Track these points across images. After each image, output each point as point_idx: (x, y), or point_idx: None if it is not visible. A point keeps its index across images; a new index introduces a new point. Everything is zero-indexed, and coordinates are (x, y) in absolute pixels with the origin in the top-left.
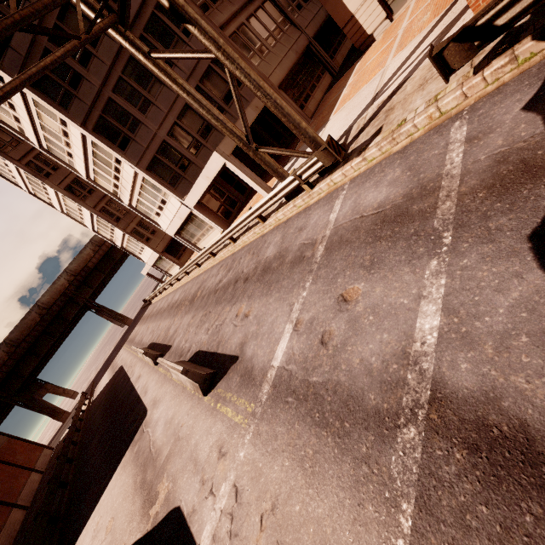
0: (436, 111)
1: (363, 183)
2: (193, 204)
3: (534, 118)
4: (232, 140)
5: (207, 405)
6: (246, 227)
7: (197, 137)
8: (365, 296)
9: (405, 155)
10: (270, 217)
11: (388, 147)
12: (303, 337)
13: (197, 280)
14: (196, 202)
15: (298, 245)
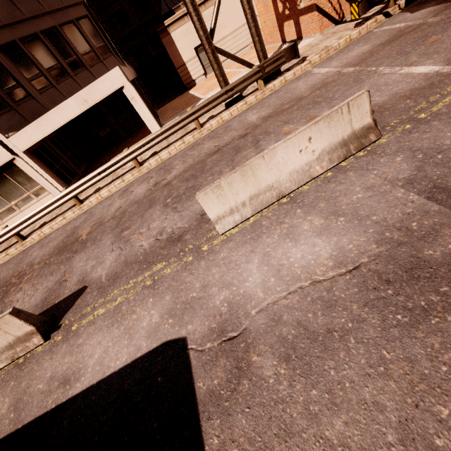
0: (349, 37)
1: (331, 60)
2: (27, 145)
3: (425, 9)
4: (199, 27)
5: (400, 134)
6: (149, 154)
7: (46, 73)
8: (448, 32)
9: (353, 44)
10: (207, 123)
11: (324, 56)
12: (435, 56)
13: (34, 247)
14: (36, 140)
15: (307, 88)
